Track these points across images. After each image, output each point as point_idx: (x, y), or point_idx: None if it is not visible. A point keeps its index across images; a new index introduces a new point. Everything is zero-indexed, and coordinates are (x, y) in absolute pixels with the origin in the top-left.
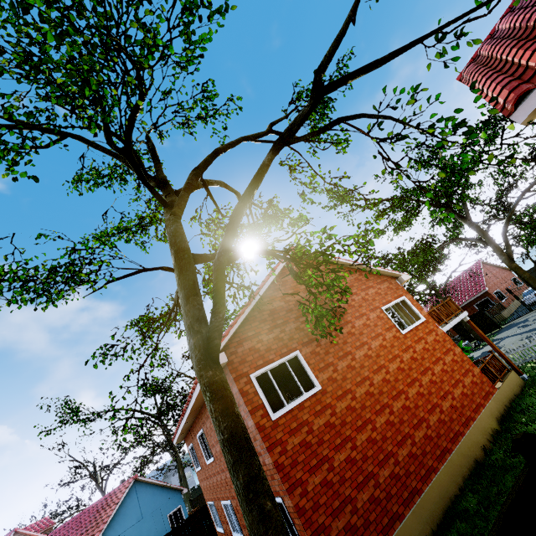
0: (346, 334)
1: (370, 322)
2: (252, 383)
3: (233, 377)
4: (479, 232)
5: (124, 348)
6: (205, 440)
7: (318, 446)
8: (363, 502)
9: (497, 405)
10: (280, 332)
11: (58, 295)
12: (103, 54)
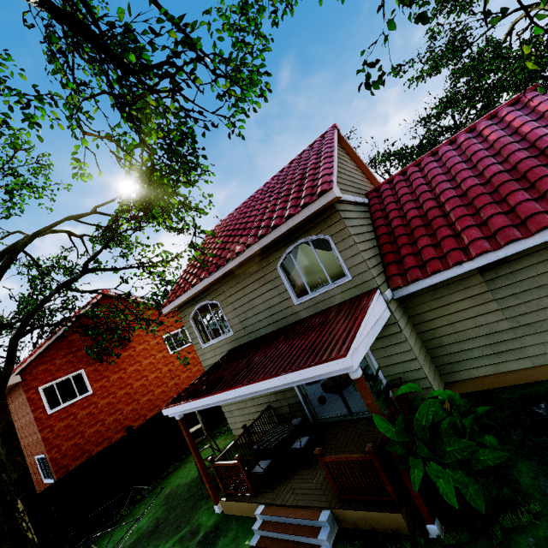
0: (126, 356)
1: (150, 346)
2: (39, 392)
3: (24, 390)
4: None
5: None
6: None
7: (78, 426)
8: (97, 451)
9: None
10: (73, 357)
11: None
12: None
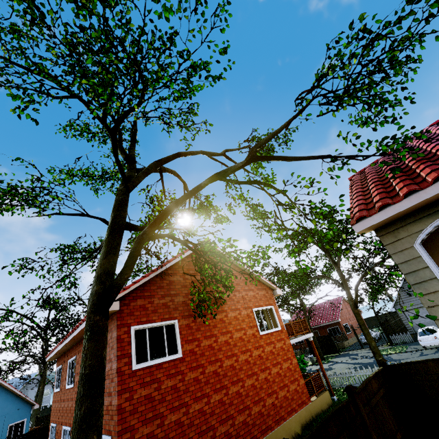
0: (218, 320)
1: (240, 316)
2: (130, 333)
3: (117, 323)
4: (342, 278)
5: (42, 267)
6: (74, 366)
7: (159, 403)
8: None
9: (306, 414)
10: (170, 301)
11: (9, 210)
12: (126, 67)
